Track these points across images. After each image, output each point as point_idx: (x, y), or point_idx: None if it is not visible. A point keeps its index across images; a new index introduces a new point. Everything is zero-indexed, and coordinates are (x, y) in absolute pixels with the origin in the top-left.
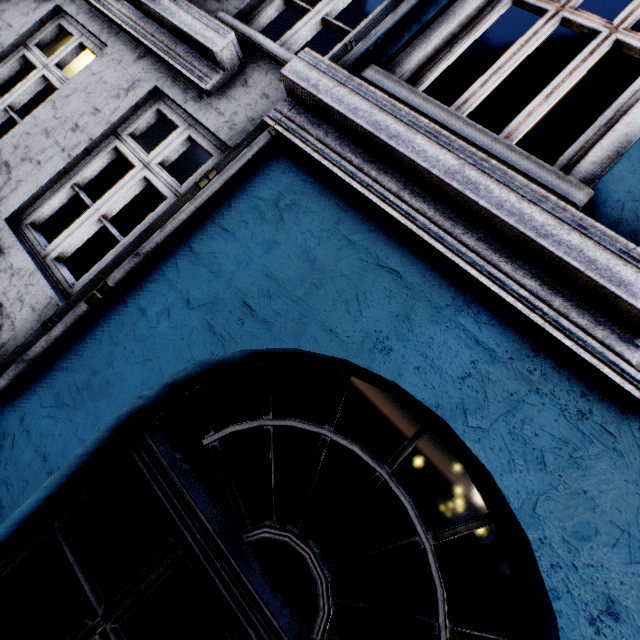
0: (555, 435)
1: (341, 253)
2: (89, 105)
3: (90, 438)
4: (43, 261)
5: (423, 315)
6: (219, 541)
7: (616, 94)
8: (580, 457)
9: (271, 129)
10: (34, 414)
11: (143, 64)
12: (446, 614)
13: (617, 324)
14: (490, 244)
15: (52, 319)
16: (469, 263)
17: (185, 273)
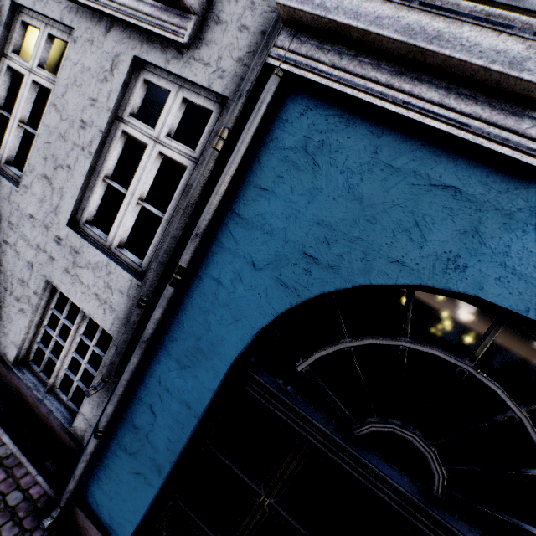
0: None
1: (387, 183)
2: (85, 98)
3: (216, 387)
4: (109, 251)
5: (493, 225)
6: (337, 439)
7: None
8: None
9: (278, 71)
10: (166, 377)
11: (113, 36)
12: None
13: None
14: None
15: (143, 300)
16: None
17: (241, 239)
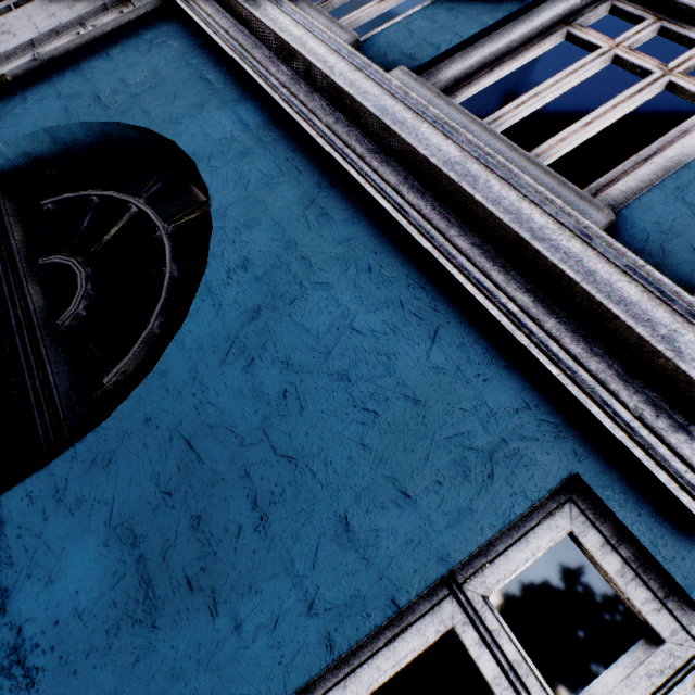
0: (263, 172)
1: (179, 71)
2: (70, 3)
3: None
4: None
5: (214, 105)
6: (18, 257)
7: (628, 152)
8: (272, 184)
9: None
10: None
11: None
12: (160, 311)
13: (326, 101)
14: (271, 58)
15: None
16: (251, 67)
17: (67, 79)
